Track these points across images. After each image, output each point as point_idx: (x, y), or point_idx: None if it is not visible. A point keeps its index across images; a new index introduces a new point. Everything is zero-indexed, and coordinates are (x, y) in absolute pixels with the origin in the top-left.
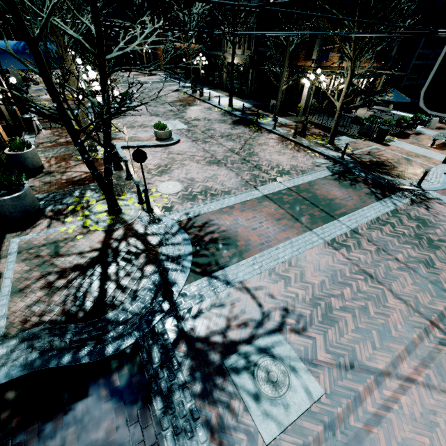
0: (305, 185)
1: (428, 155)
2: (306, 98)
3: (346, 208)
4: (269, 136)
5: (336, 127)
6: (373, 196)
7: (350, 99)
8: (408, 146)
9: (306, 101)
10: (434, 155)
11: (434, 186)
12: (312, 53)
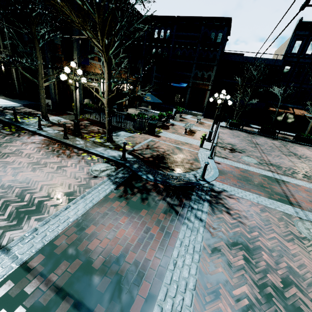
0: (69, 234)
1: (188, 141)
2: (80, 98)
3: (149, 272)
4: (29, 139)
5: (110, 124)
6: (174, 213)
7: (115, 94)
8: (172, 135)
9: (80, 100)
10: (191, 140)
11: (211, 174)
12: (72, 55)
